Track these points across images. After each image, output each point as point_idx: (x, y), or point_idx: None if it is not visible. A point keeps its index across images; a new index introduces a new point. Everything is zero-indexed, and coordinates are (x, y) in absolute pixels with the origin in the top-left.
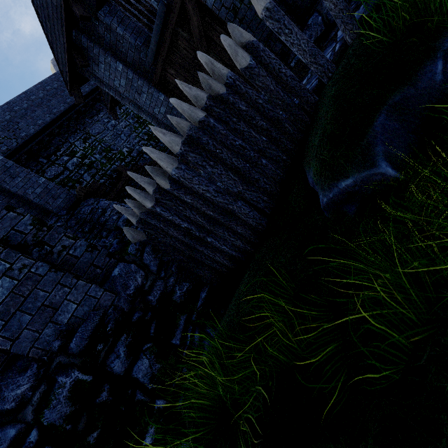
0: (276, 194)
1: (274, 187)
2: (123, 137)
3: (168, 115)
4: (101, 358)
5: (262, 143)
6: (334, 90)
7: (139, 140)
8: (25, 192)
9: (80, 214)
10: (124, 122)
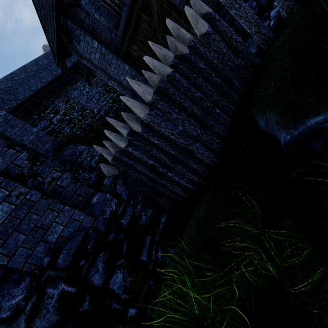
0: (227, 137)
1: (225, 132)
2: (94, 100)
3: (142, 70)
4: (83, 272)
5: (216, 96)
6: (288, 46)
7: (106, 103)
8: (21, 139)
9: (62, 156)
10: (95, 90)
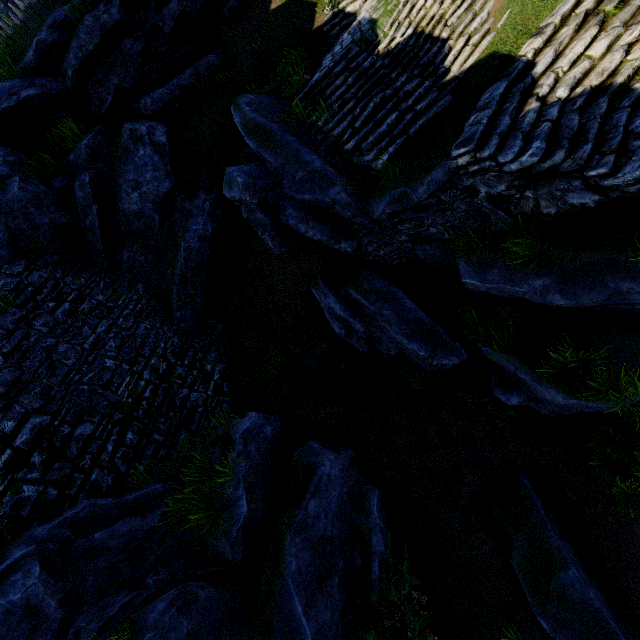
0: None
1: None
2: None
3: None
4: None
5: None
6: None
7: None
8: None
9: None
10: None
